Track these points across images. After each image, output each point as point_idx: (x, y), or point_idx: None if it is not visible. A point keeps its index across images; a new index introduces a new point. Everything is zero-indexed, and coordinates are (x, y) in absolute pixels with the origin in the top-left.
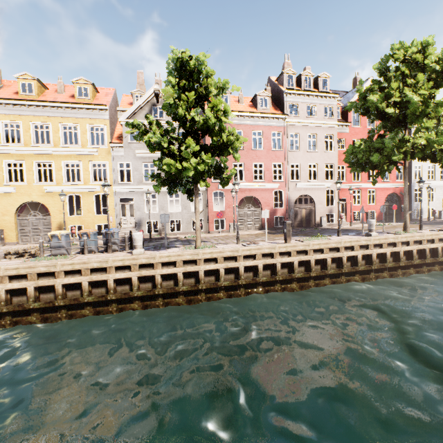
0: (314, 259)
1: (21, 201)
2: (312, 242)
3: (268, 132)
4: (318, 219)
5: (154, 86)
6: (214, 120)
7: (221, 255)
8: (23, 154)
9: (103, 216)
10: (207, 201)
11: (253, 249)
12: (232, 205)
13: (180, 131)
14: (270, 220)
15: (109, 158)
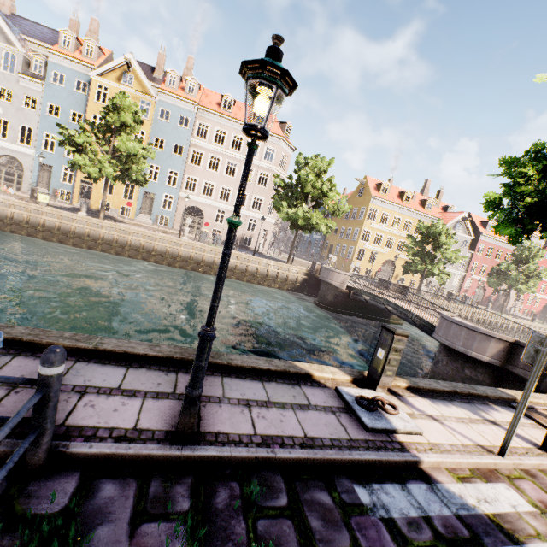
0: (542, 332)
1: (386, 258)
2: (543, 325)
3: (505, 252)
4: (508, 307)
5: (464, 213)
6: (543, 277)
7: (516, 321)
8: (396, 234)
9: (415, 276)
10: (461, 281)
11: (525, 322)
12: (473, 287)
13: (464, 240)
14: (486, 301)
15: (429, 246)
